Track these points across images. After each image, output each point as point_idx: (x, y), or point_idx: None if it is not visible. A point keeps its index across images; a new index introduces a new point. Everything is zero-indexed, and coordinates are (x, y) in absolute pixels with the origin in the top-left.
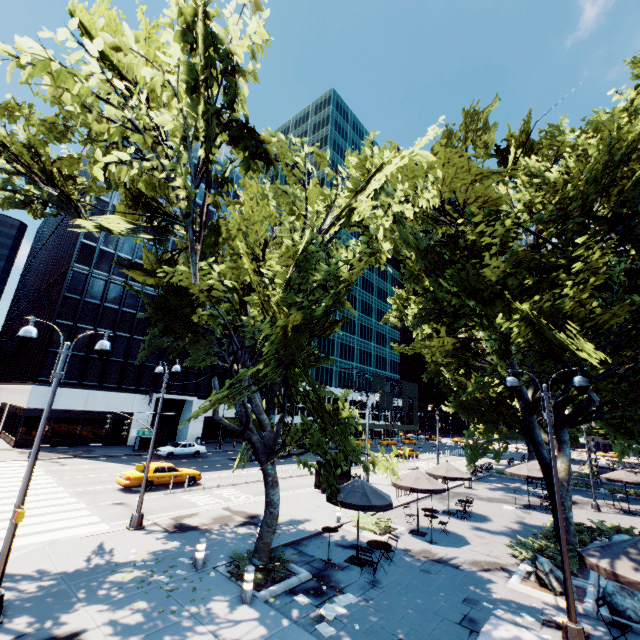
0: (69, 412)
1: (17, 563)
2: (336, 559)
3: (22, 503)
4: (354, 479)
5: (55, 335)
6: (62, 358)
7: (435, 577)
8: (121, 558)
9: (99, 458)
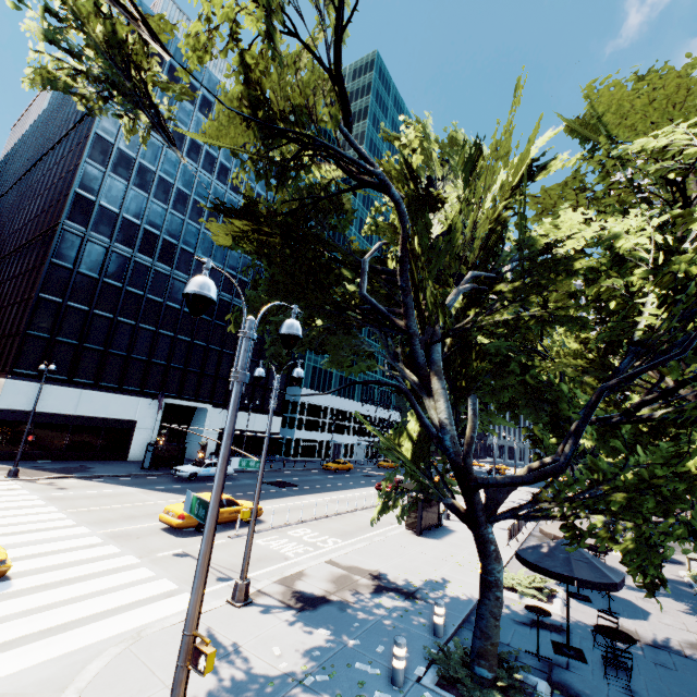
0: (55, 416)
1: (106, 691)
2: (541, 649)
3: (196, 627)
4: (441, 516)
5: (37, 314)
6: (245, 346)
7: (684, 676)
8: (267, 668)
9: (103, 479)
